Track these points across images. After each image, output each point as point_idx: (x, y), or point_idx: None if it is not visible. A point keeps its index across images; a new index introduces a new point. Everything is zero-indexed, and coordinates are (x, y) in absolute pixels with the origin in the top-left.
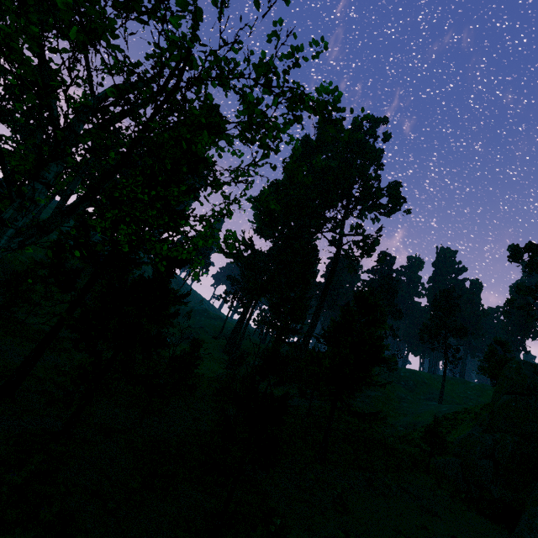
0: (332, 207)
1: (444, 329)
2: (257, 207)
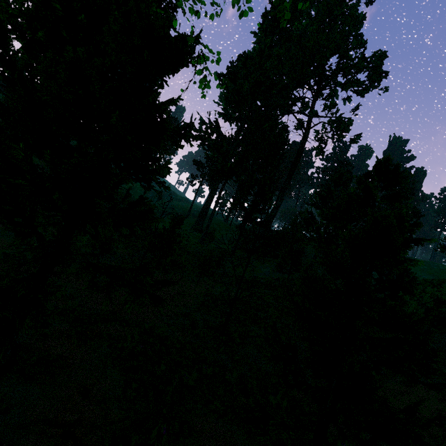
0: (304, 84)
1: None
2: (224, 84)
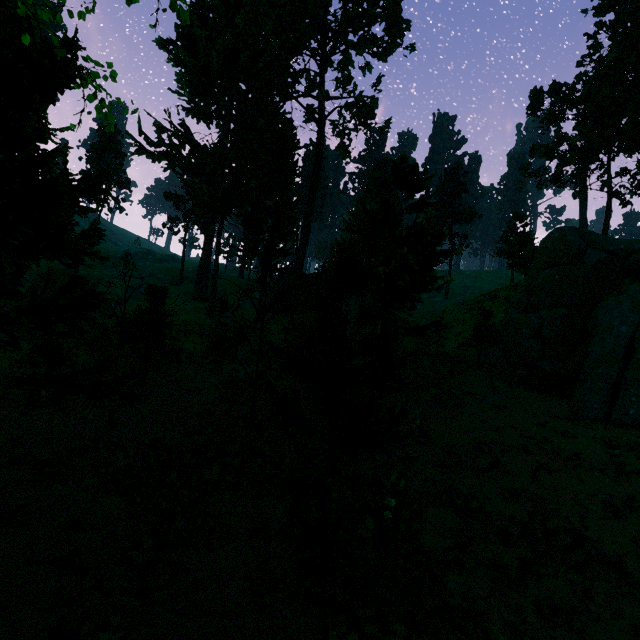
0: (302, 48)
1: (449, 217)
2: (179, 58)
